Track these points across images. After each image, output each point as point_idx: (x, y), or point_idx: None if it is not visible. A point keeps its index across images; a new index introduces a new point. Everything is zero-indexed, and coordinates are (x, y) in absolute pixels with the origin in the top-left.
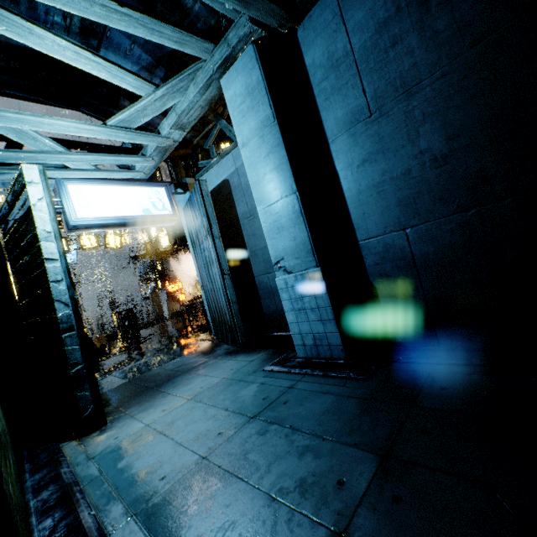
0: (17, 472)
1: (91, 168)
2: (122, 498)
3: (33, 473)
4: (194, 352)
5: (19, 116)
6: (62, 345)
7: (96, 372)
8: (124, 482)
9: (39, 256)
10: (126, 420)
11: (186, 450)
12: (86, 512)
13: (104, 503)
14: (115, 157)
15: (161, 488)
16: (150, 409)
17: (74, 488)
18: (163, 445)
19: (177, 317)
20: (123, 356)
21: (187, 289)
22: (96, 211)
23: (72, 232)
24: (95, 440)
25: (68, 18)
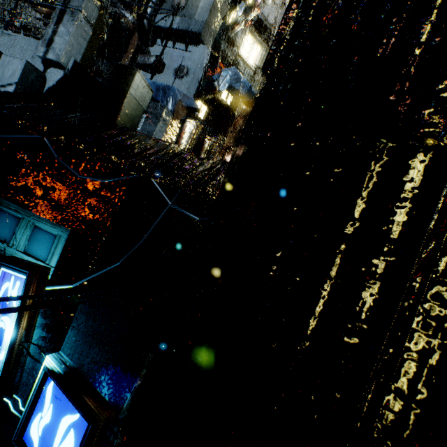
0: None
1: None
2: None
3: None
4: None
5: None
6: None
7: None
8: None
9: None
10: None
11: None
12: None
13: None
14: None
15: None
16: None
17: None
18: None
19: None
20: None
21: None
22: None
23: None
24: None
25: None
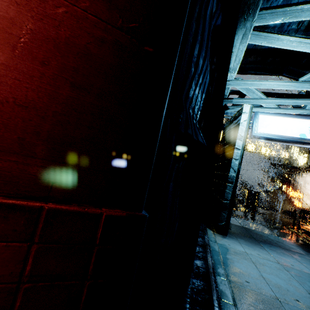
0: None
1: (274, 107)
2: (224, 268)
3: None
4: (293, 242)
5: (252, 82)
6: (225, 188)
7: None
8: (227, 264)
9: (233, 146)
10: (235, 241)
11: (266, 284)
12: (209, 258)
13: (217, 262)
14: (293, 100)
15: (244, 284)
16: (250, 247)
17: (207, 246)
18: (252, 269)
19: (287, 214)
20: (243, 213)
21: (306, 200)
22: (268, 130)
23: (251, 138)
24: (219, 237)
25: (300, 23)
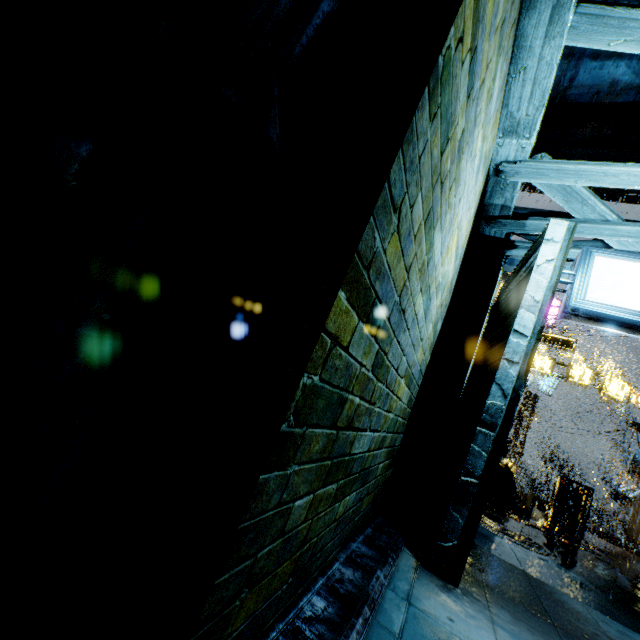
0: (353, 521)
1: None
2: None
3: (364, 541)
4: None
5: (579, 167)
6: (471, 438)
7: (492, 519)
8: None
9: (508, 326)
10: (480, 614)
11: None
12: None
13: None
14: None
15: None
16: None
17: (364, 606)
18: None
19: None
20: (539, 536)
21: None
22: (620, 297)
23: (565, 317)
24: (429, 586)
25: None
